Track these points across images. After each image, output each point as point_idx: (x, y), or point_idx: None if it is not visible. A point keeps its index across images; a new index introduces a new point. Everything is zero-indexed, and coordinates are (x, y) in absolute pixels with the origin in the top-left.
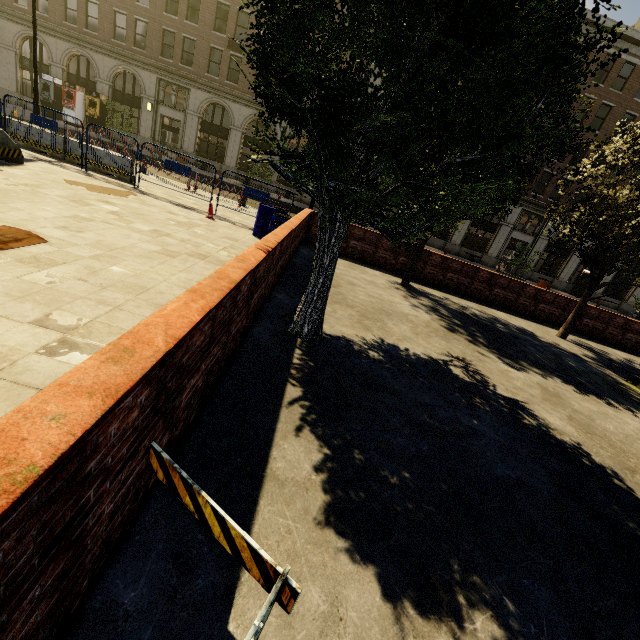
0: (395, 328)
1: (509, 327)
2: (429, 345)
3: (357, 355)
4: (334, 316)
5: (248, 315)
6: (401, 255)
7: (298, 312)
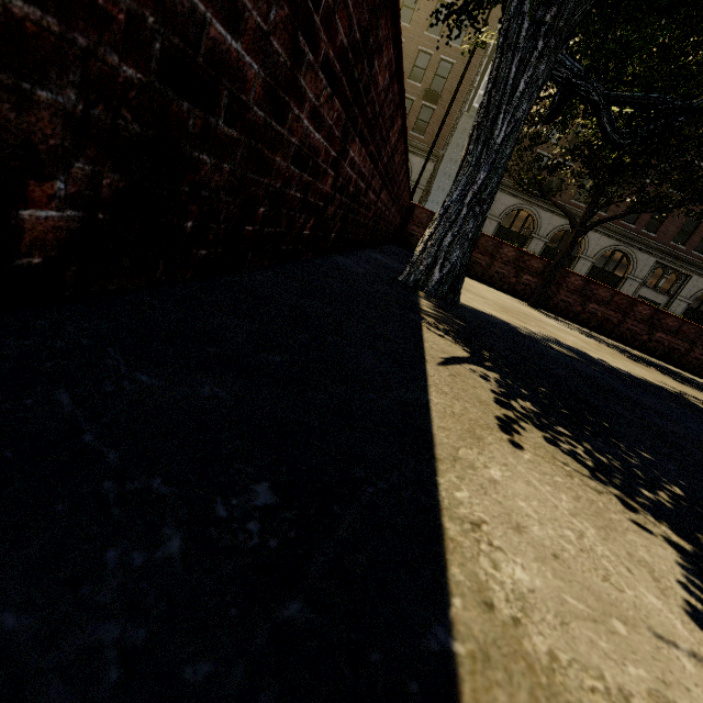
0: (560, 334)
1: (698, 381)
2: (628, 366)
3: (533, 340)
4: (464, 295)
5: (336, 183)
6: (525, 272)
7: (424, 242)
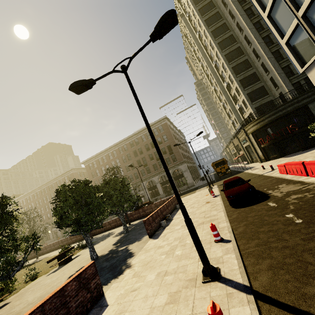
0: None
1: None
2: None
3: None
4: None
5: None
6: None
7: None
